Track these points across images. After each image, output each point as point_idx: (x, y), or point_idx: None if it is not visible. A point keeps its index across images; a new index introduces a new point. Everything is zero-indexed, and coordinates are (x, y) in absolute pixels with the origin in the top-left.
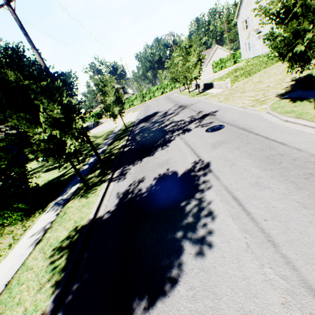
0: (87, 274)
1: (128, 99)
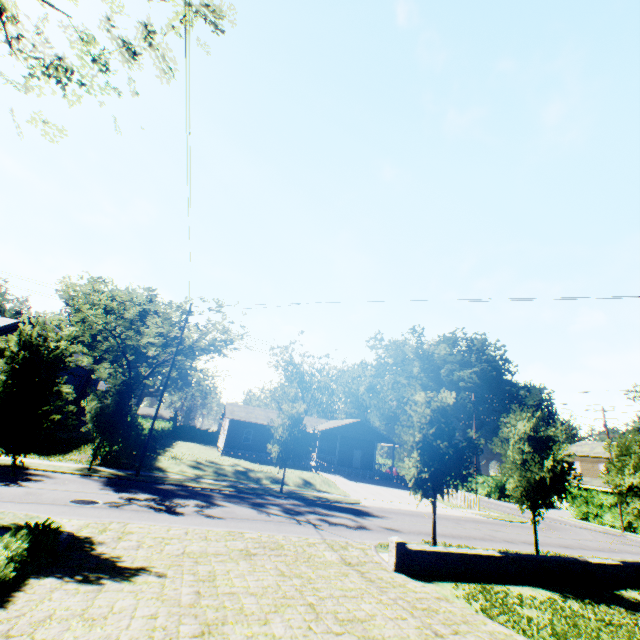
0: None
1: (587, 493)
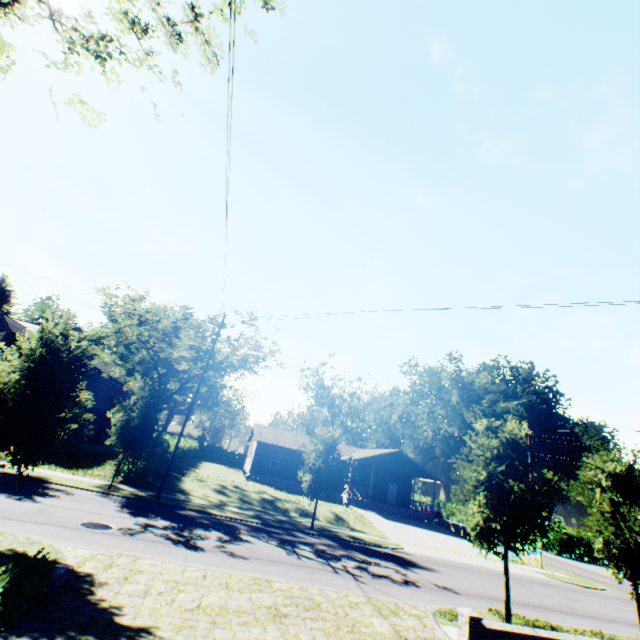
0: (4, 476)
1: None
